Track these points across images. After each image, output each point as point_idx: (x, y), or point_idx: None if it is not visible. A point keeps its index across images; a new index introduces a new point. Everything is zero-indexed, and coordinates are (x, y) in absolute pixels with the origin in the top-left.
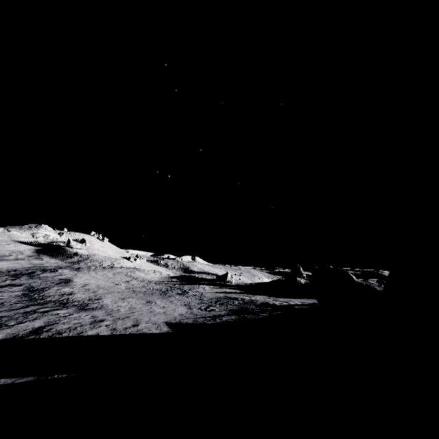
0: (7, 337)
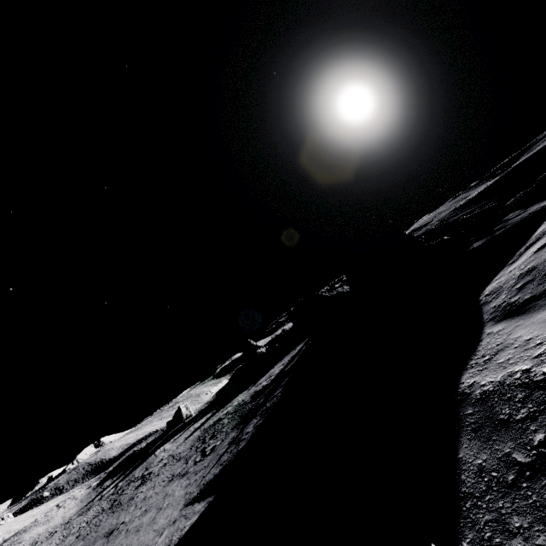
0: None
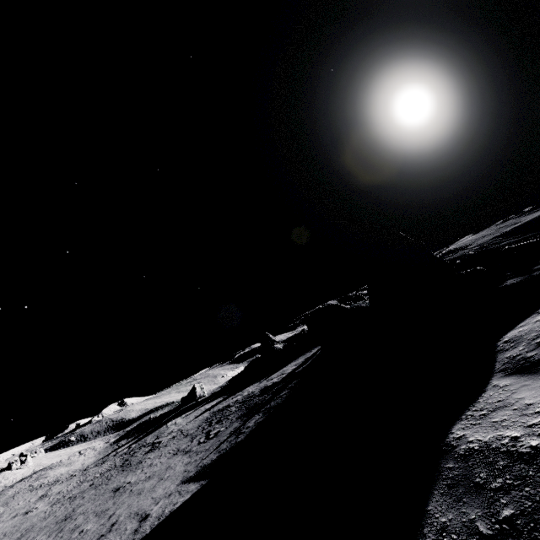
0: None
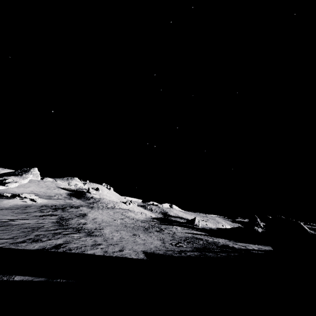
0: (39, 248)
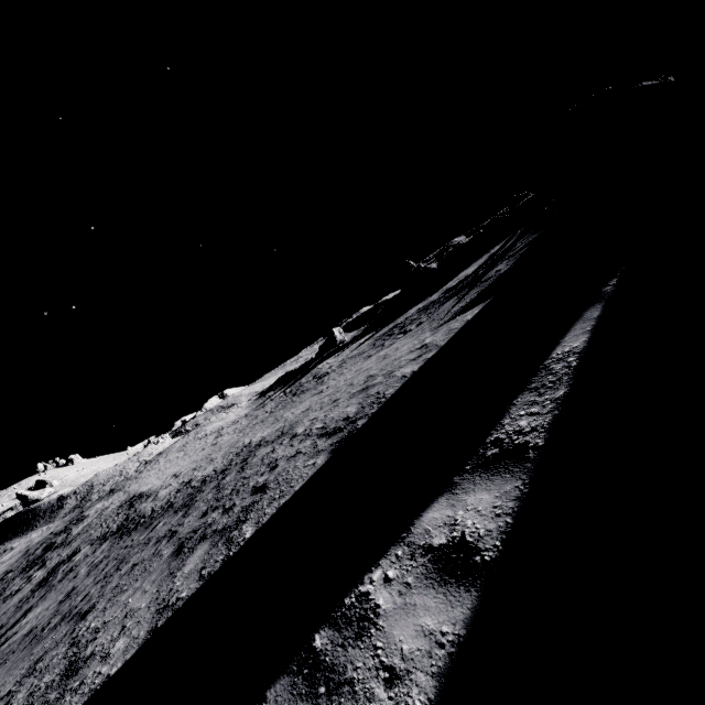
0: (328, 451)
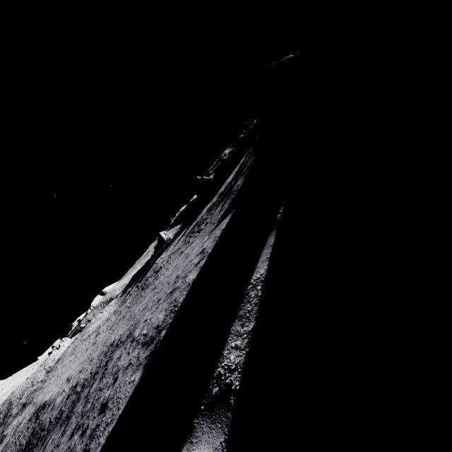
0: (143, 365)
